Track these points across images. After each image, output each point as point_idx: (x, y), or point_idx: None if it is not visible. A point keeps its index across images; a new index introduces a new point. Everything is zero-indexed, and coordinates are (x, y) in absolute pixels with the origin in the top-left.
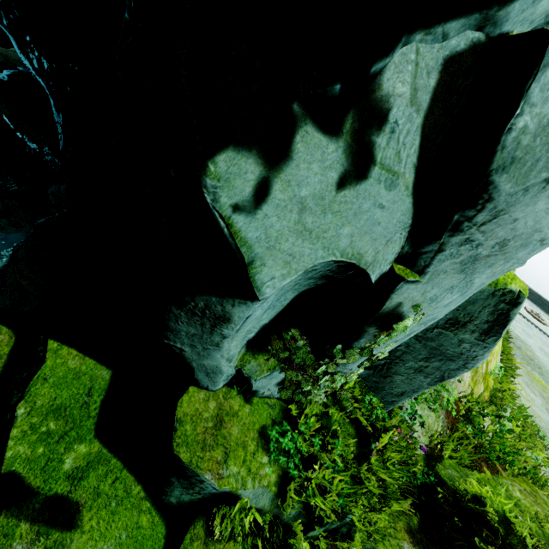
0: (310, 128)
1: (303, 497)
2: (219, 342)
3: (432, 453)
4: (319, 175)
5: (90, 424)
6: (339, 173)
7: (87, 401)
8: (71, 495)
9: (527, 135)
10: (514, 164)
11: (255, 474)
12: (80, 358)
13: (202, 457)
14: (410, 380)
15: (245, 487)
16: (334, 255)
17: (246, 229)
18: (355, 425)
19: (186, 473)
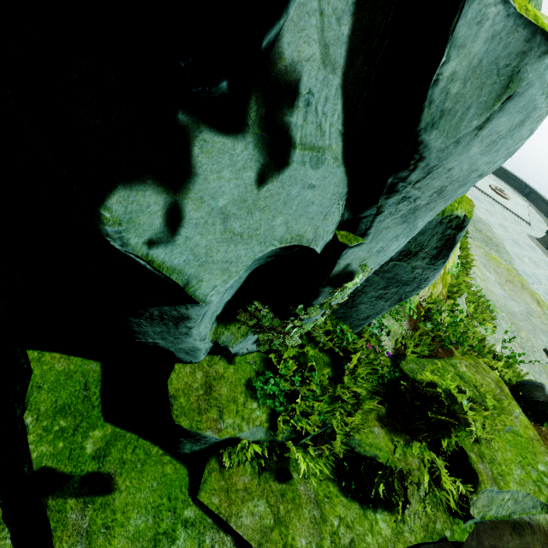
0: (207, 134)
1: (289, 426)
2: (187, 332)
3: (398, 352)
4: (233, 180)
5: (97, 412)
6: (256, 170)
7: (86, 395)
8: (101, 470)
9: (456, 83)
10: (444, 117)
11: (248, 419)
12: (65, 360)
13: (200, 420)
14: (373, 306)
15: (242, 431)
16: (273, 245)
17: (170, 258)
18: (329, 354)
19: (190, 435)
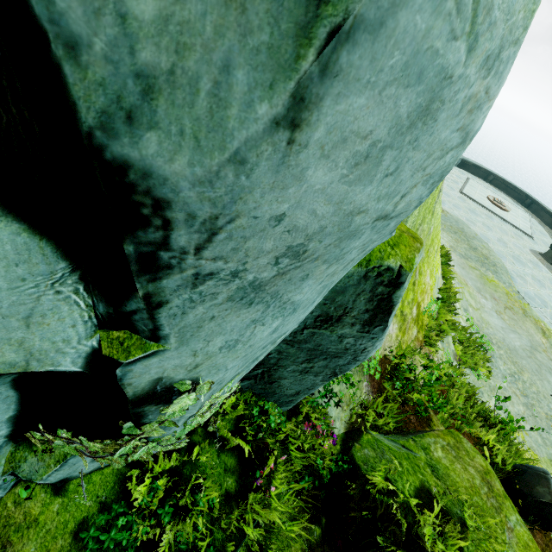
0: None
1: None
2: None
3: (354, 427)
4: None
5: None
6: None
7: None
8: None
9: None
10: (160, 93)
11: None
12: None
13: None
14: (300, 381)
15: None
16: None
17: None
18: (238, 452)
19: None
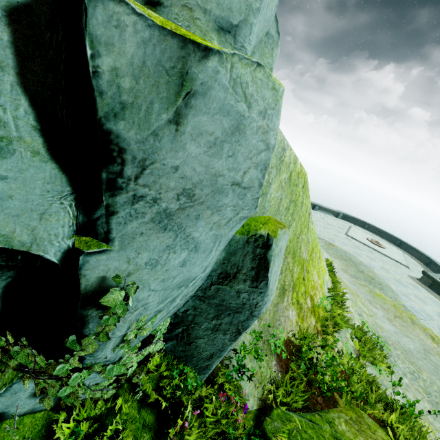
0: None
1: None
2: None
3: (266, 404)
4: None
5: None
6: None
7: None
8: None
9: (125, 78)
10: (127, 109)
11: None
12: None
13: None
14: (212, 341)
15: None
16: None
17: None
18: (157, 409)
19: None
